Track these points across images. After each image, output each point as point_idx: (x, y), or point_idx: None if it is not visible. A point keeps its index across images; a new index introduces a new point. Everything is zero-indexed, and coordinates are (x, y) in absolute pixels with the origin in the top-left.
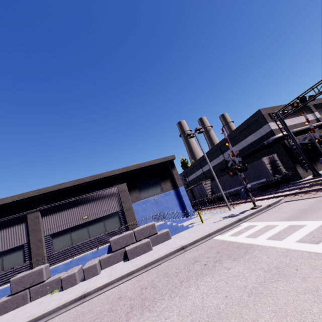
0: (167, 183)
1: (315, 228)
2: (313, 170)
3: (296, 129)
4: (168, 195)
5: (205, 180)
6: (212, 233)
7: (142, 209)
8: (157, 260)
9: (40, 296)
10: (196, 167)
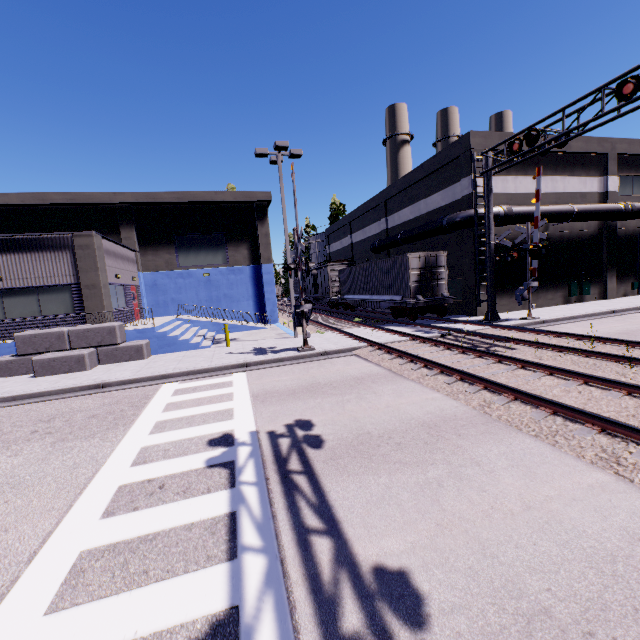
0: (241, 250)
1: (212, 433)
2: (490, 307)
3: (525, 206)
4: (236, 274)
5: (336, 262)
6: (174, 375)
7: (176, 287)
8: (42, 395)
9: None
10: (345, 230)
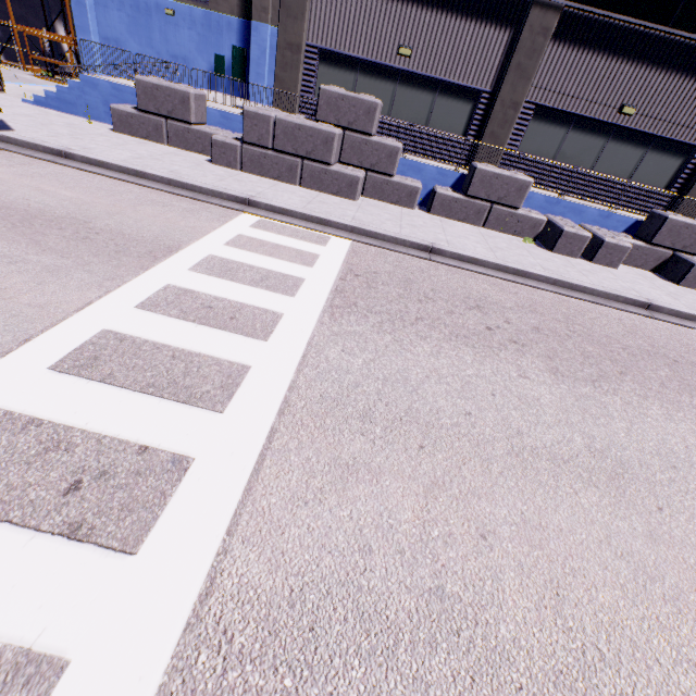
0: None
1: None
2: None
3: None
4: None
5: None
6: None
7: None
8: None
9: (499, 228)
10: None
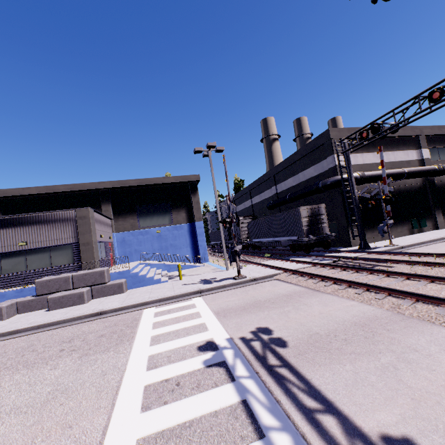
0: (181, 213)
1: (198, 341)
2: (362, 239)
3: (372, 171)
4: (178, 229)
5: (244, 217)
6: (150, 302)
7: (138, 242)
8: (58, 323)
9: None
10: (246, 196)
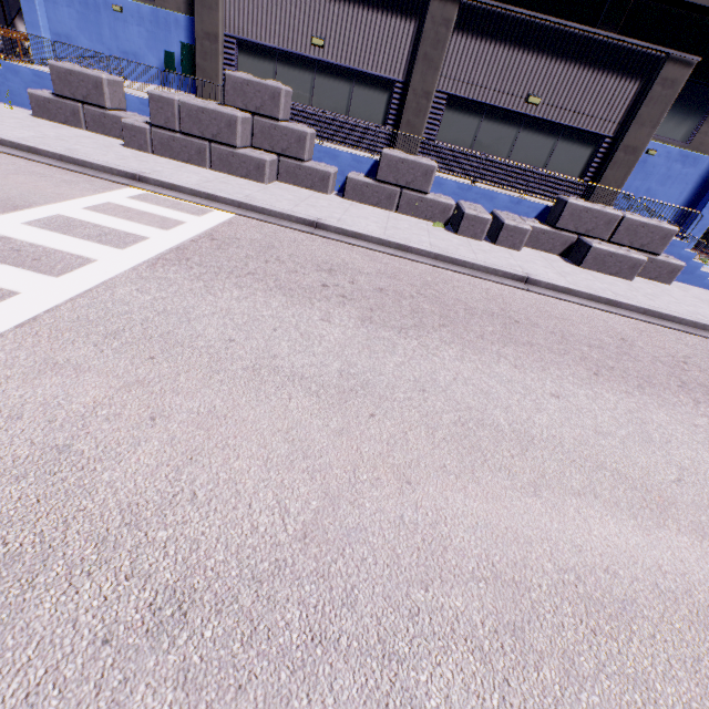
0: None
1: None
2: None
3: None
4: (686, 164)
5: None
6: None
7: None
8: (671, 319)
9: (411, 213)
10: None
